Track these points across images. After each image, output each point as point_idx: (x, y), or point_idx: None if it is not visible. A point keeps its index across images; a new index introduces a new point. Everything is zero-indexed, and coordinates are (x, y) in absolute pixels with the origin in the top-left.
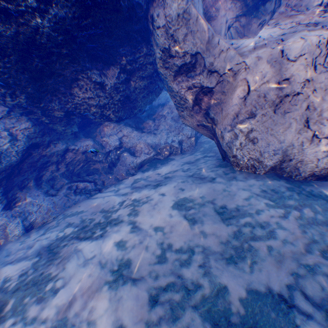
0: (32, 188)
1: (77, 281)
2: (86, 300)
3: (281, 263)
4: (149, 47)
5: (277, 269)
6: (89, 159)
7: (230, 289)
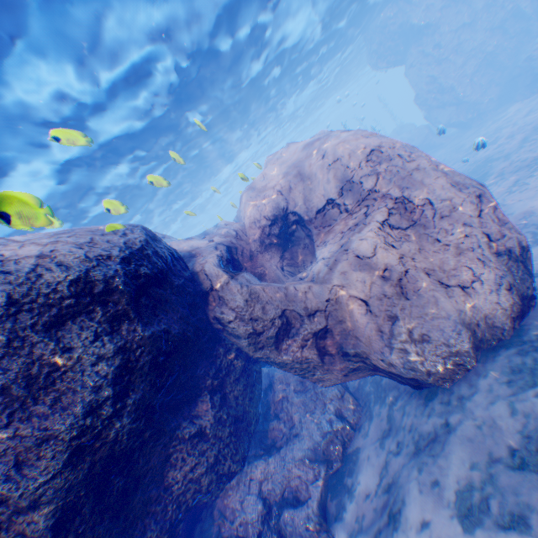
0: None
1: None
2: None
3: None
4: (224, 341)
5: None
6: None
7: None
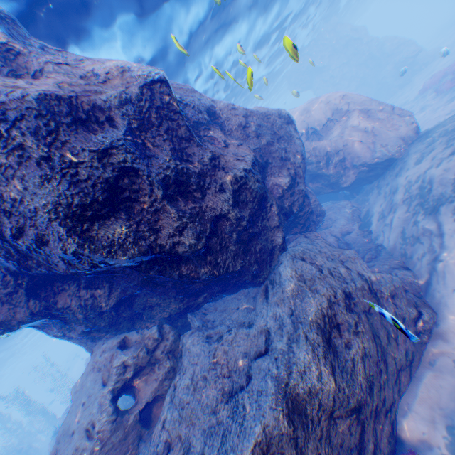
0: None
1: None
2: None
3: None
4: None
5: None
6: None
7: None
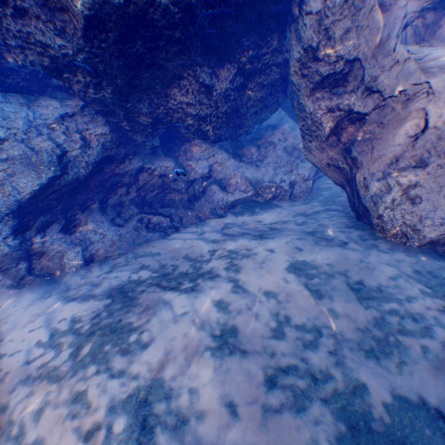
0: (95, 212)
1: (169, 338)
2: (185, 364)
3: (439, 371)
4: (283, 41)
5: (433, 378)
6: (166, 186)
7: (370, 389)
